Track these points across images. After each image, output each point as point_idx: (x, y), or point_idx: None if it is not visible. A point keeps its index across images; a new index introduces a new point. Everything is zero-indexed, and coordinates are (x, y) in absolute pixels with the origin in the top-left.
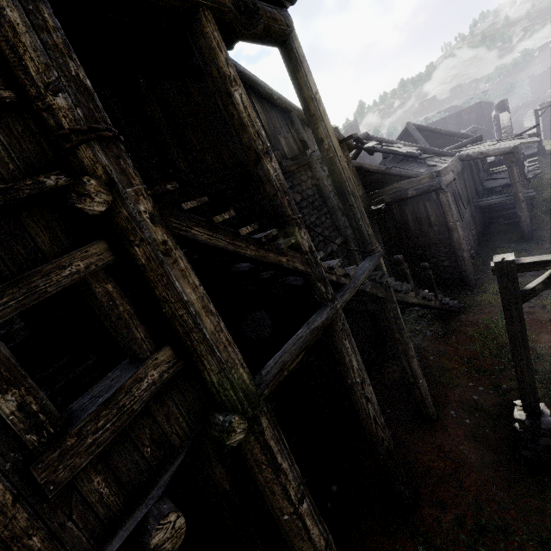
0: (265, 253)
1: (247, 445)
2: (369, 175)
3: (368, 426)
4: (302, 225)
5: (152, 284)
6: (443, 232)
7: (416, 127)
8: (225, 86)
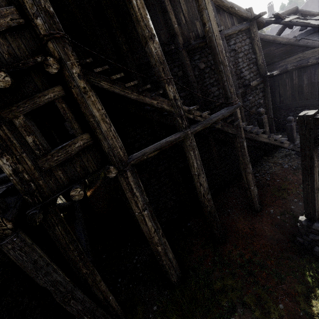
0: (143, 97)
1: (121, 181)
2: (280, 46)
3: (200, 197)
4: (170, 83)
5: (80, 106)
6: None
7: None
8: None
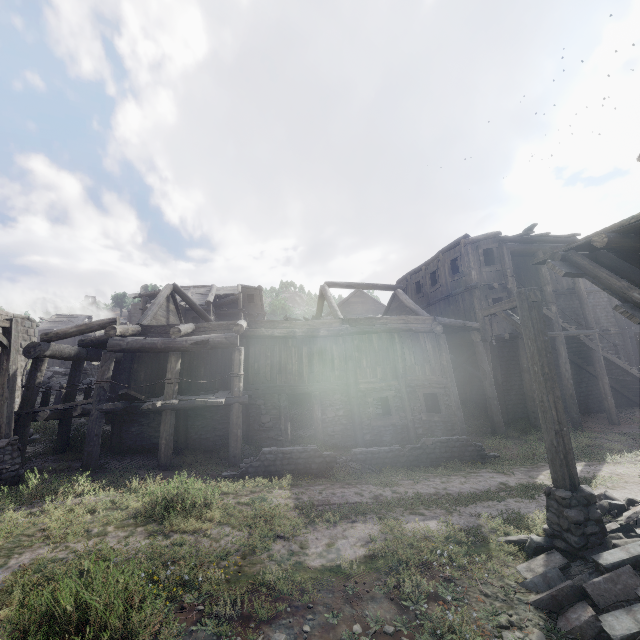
0: None
1: (520, 343)
2: None
3: (564, 381)
4: (554, 305)
5: None
6: None
7: None
8: (540, 267)
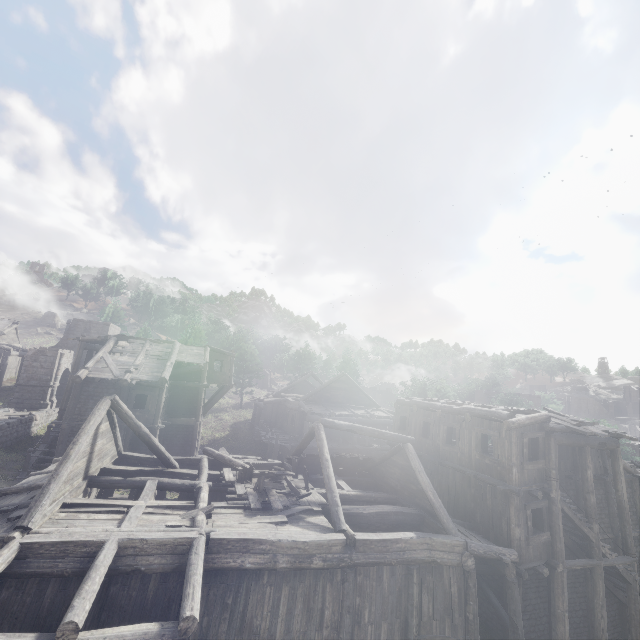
0: (580, 524)
1: (557, 576)
2: None
3: (598, 631)
4: (597, 523)
5: (553, 516)
6: None
7: None
8: (585, 467)
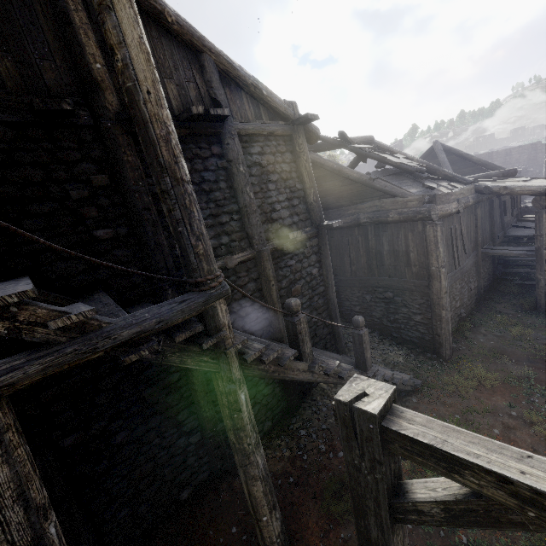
0: None
1: None
2: (349, 183)
3: None
4: None
5: None
6: (423, 276)
7: (444, 148)
8: None
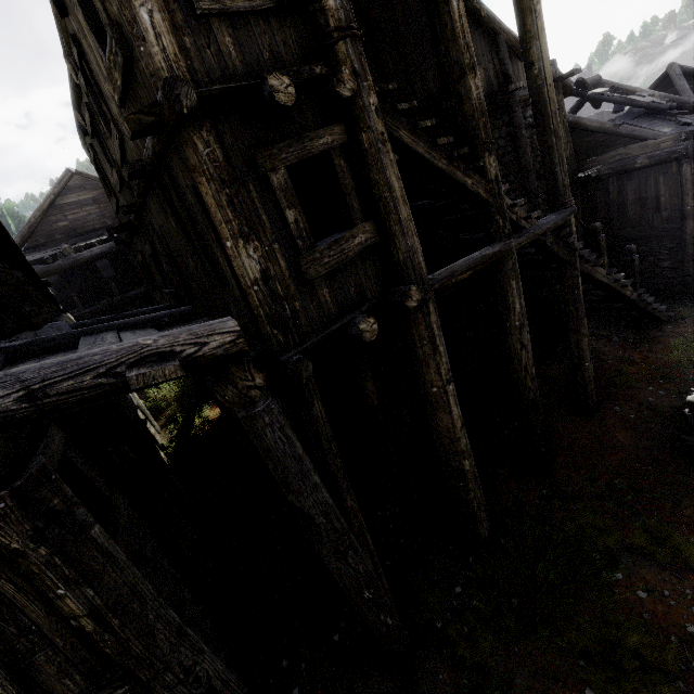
0: (454, 170)
1: (415, 321)
2: (586, 135)
3: (518, 373)
4: (493, 152)
5: (369, 167)
6: (674, 219)
7: (683, 72)
8: None
